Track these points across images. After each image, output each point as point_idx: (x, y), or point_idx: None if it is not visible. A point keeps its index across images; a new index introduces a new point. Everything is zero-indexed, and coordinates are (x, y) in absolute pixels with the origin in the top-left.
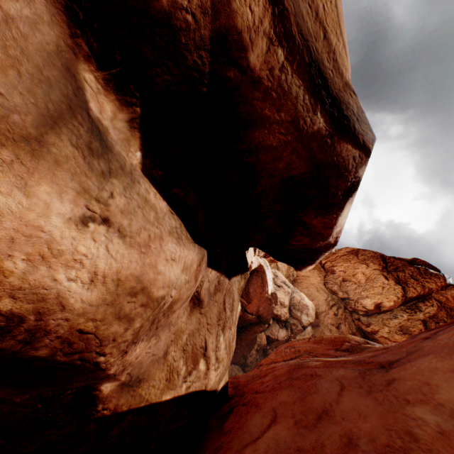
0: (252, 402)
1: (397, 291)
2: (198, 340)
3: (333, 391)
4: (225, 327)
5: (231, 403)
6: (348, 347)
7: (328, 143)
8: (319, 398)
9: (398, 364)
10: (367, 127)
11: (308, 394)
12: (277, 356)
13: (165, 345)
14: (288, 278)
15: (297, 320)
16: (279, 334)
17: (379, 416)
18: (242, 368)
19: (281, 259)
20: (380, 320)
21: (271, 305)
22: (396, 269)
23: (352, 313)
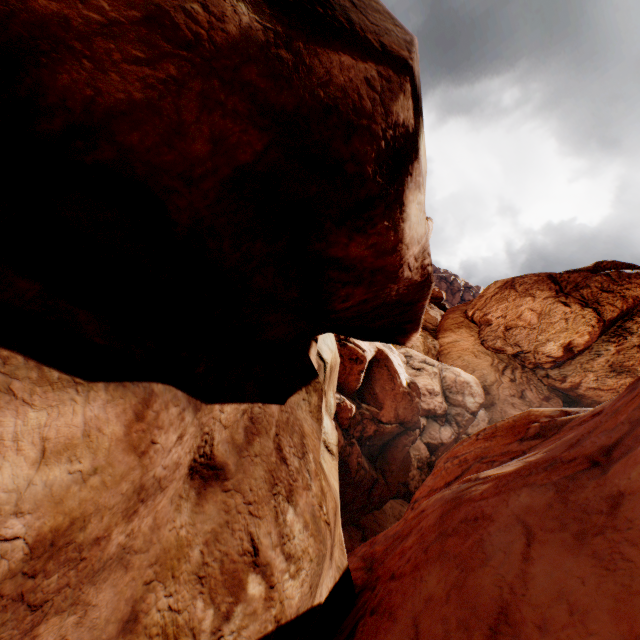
0: (385, 605)
1: (588, 317)
2: (233, 542)
3: (514, 554)
4: (293, 491)
5: (357, 610)
6: (538, 431)
7: (287, 61)
8: (490, 577)
9: (621, 452)
10: (385, 18)
11: (470, 570)
12: (436, 479)
13: (122, 606)
14: (429, 353)
15: (460, 407)
16: (442, 435)
17: (613, 613)
18: (407, 500)
19: (368, 338)
20: (578, 367)
21: (413, 401)
22: (576, 288)
23: (536, 371)
